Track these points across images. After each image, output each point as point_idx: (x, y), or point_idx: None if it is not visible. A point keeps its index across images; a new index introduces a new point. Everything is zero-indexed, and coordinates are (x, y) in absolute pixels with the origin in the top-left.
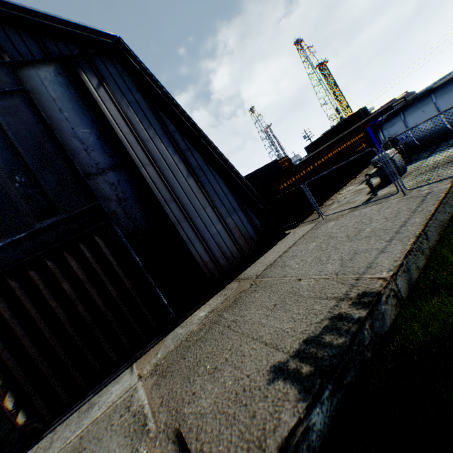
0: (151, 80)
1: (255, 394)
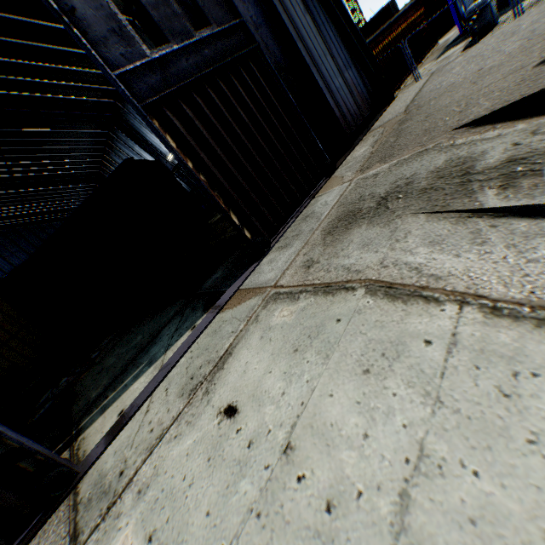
0: None
1: (538, 72)
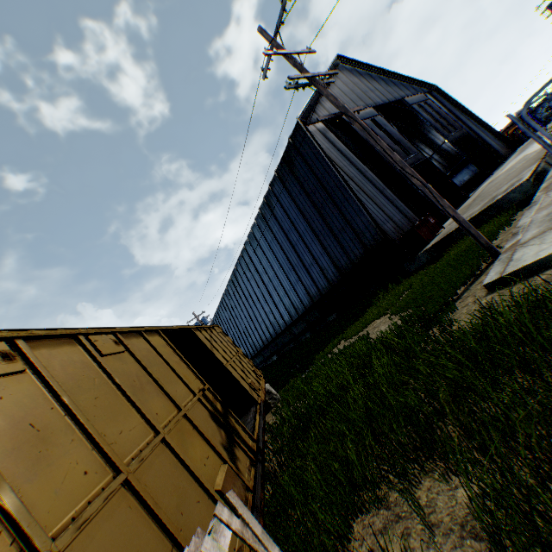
0: (449, 98)
1: None
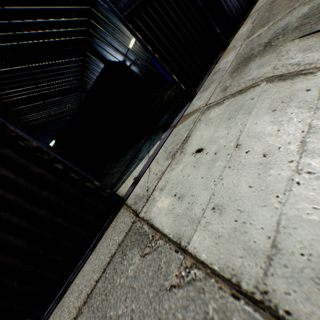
0: None
1: None
